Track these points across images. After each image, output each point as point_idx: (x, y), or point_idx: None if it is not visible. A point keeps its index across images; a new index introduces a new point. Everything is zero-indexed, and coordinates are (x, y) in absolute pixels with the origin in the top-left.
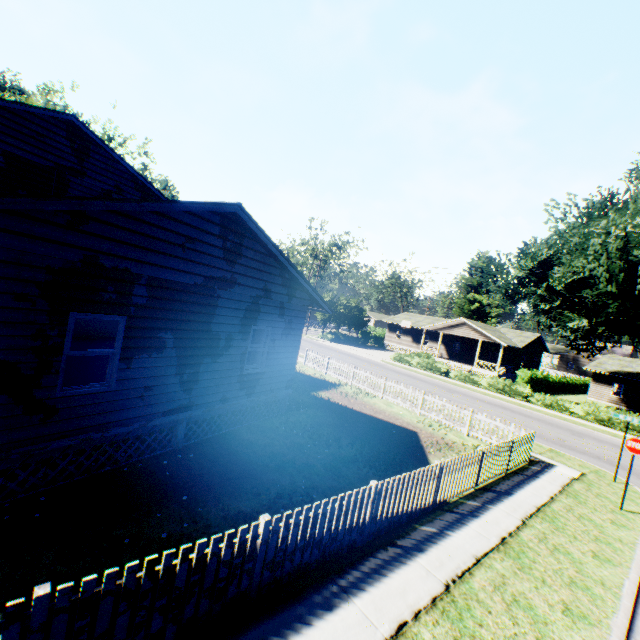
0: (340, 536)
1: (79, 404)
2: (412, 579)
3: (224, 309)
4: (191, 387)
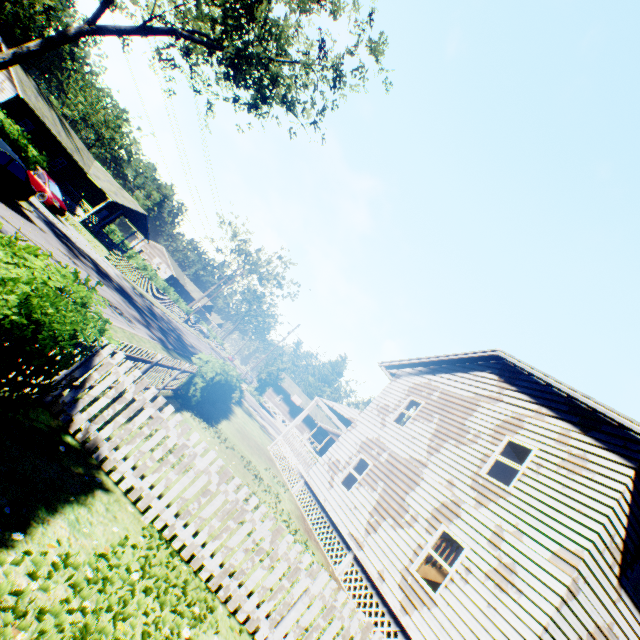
0: None
1: None
2: None
3: None
4: None
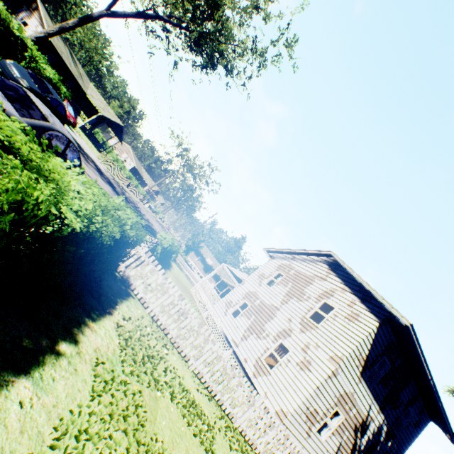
0: None
1: None
2: None
3: None
4: None
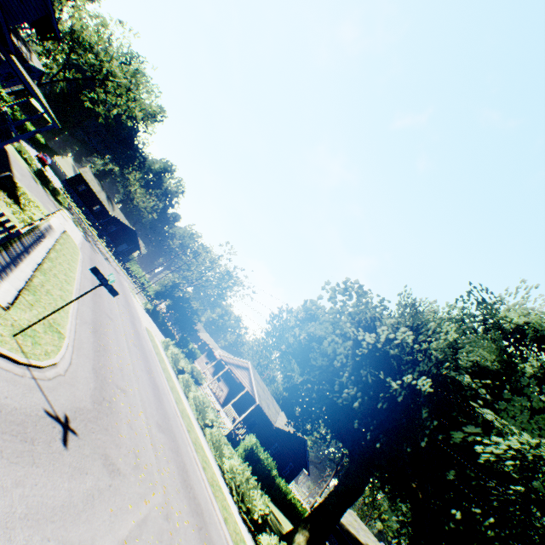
0: None
1: None
2: None
3: None
4: None
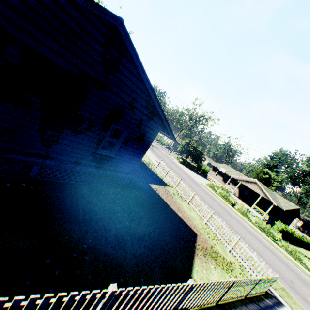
0: None
1: None
2: None
3: (92, 102)
4: (50, 144)
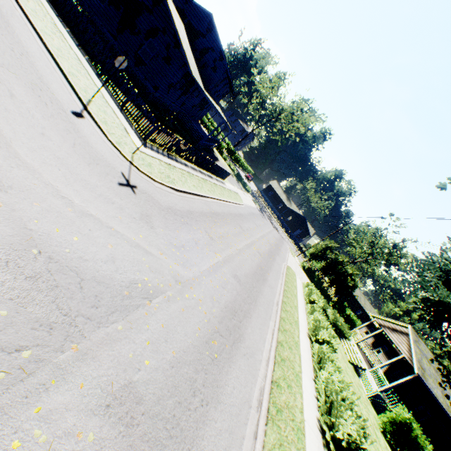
0: (59, 2)
1: (96, 3)
2: (45, 2)
3: (143, 19)
4: (120, 33)
